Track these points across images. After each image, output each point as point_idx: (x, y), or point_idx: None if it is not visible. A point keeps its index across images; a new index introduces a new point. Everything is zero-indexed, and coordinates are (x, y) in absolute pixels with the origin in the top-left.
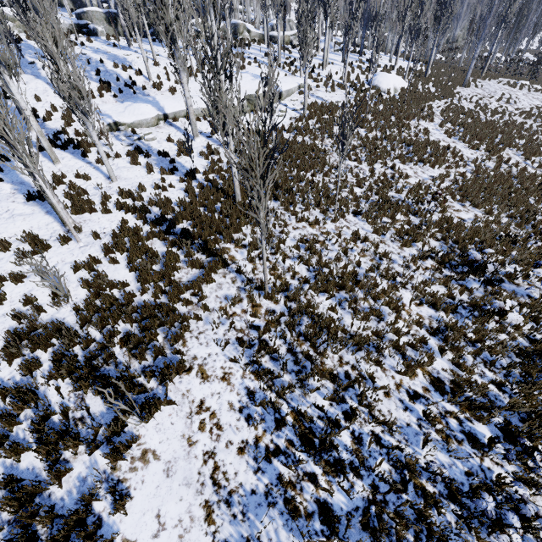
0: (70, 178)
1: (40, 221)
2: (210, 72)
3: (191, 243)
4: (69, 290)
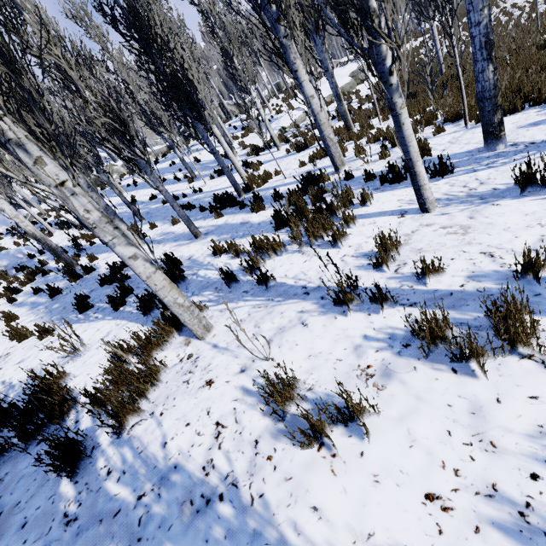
0: None
1: None
2: None
3: None
4: None
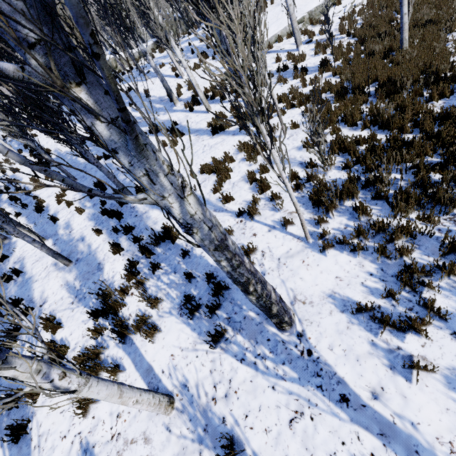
0: (226, 114)
1: (234, 140)
2: (273, 2)
3: (402, 89)
4: (316, 162)
